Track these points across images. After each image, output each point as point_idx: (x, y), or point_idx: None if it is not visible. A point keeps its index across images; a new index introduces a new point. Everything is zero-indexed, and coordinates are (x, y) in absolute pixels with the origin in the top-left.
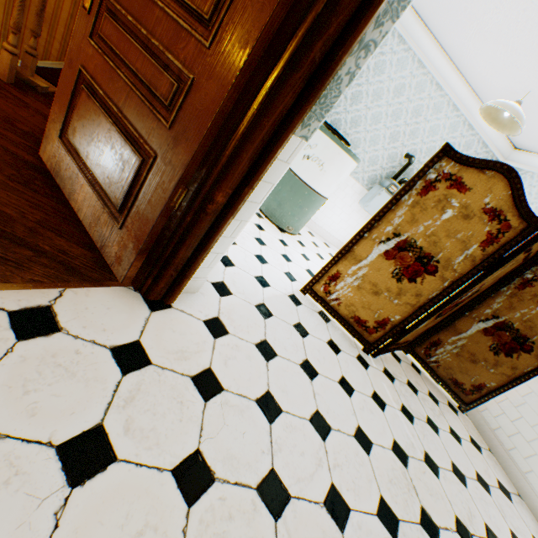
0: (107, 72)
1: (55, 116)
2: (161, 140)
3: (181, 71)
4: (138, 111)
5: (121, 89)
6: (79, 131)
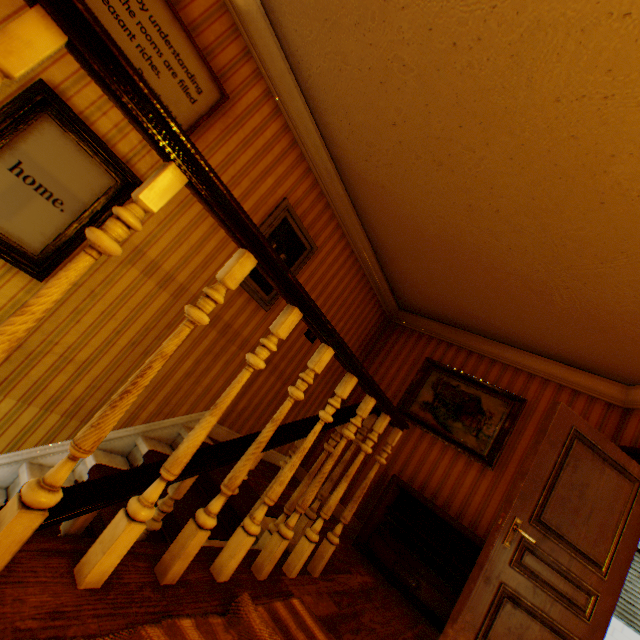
0: (529, 587)
1: (465, 622)
2: (582, 629)
3: (588, 588)
4: (561, 612)
5: (544, 598)
6: (503, 634)
